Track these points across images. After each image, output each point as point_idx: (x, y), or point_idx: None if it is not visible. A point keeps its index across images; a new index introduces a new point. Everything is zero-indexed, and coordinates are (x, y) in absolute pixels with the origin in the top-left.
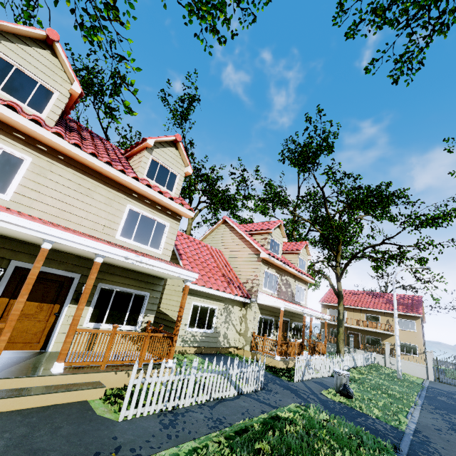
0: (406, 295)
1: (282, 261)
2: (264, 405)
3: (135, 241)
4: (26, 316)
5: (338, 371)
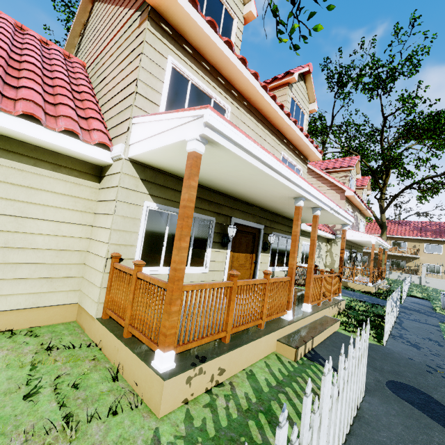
0: (432, 222)
1: (359, 198)
2: (426, 324)
3: None
4: (240, 266)
5: None
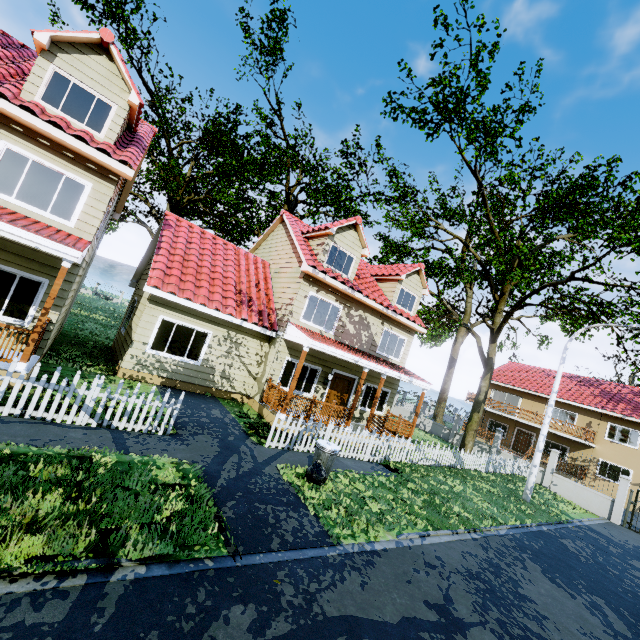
0: None
1: (347, 284)
2: (113, 445)
3: (21, 201)
4: None
5: (318, 443)
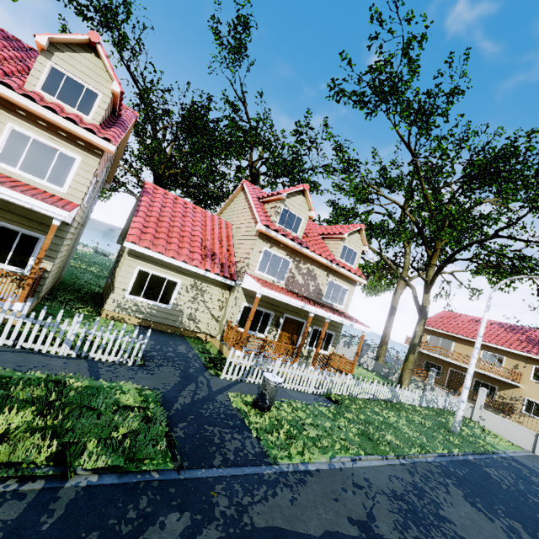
0: None
1: (296, 241)
2: (87, 372)
3: (24, 172)
4: None
5: (264, 375)
